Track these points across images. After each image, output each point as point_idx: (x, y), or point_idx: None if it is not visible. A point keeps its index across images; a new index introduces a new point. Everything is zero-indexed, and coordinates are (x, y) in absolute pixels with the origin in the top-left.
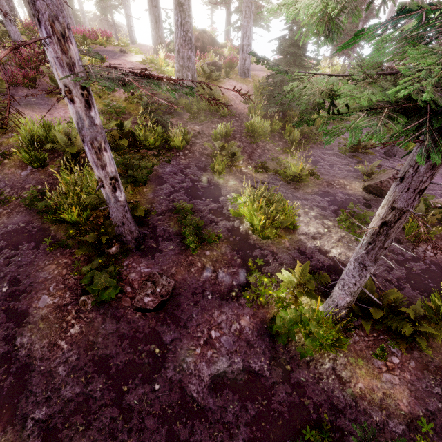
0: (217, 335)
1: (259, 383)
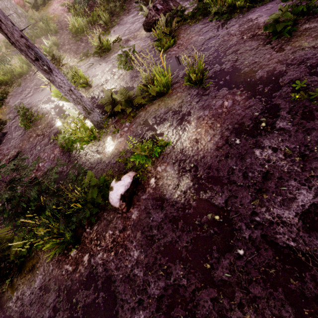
0: (42, 164)
1: (61, 175)
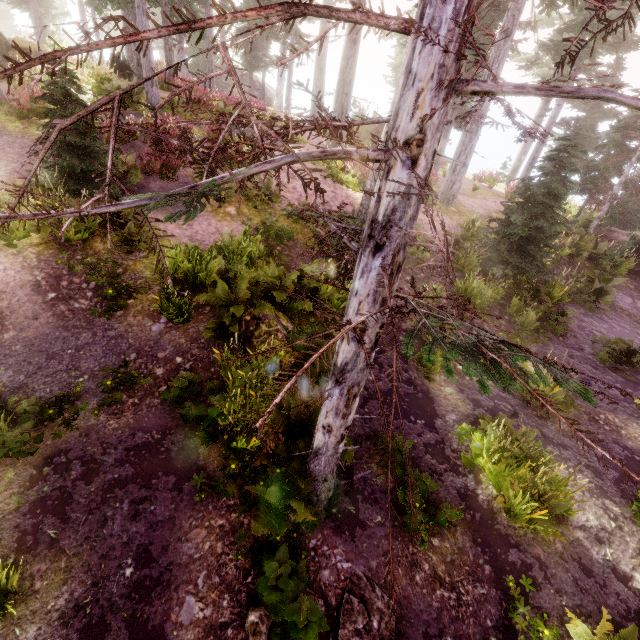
0: None
1: None
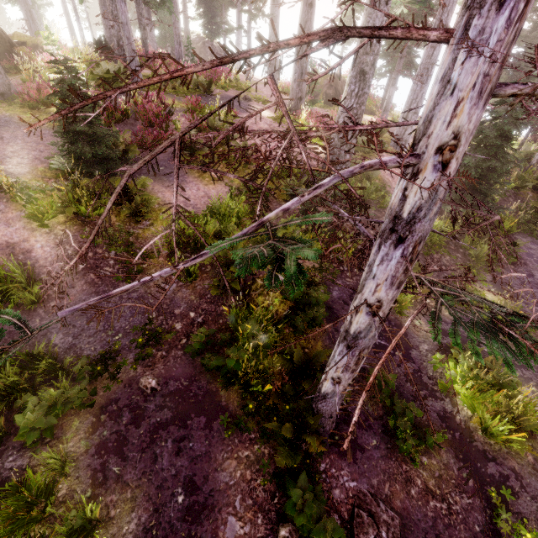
0: None
1: None
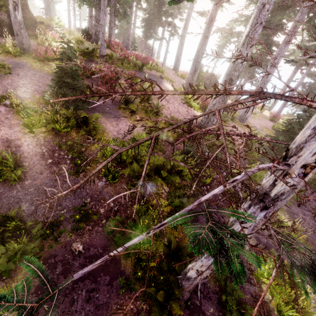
0: None
1: None
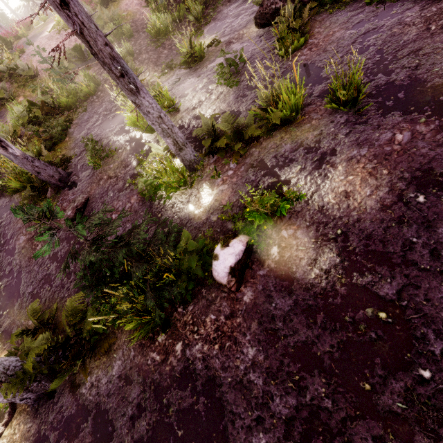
0: (116, 216)
1: None
